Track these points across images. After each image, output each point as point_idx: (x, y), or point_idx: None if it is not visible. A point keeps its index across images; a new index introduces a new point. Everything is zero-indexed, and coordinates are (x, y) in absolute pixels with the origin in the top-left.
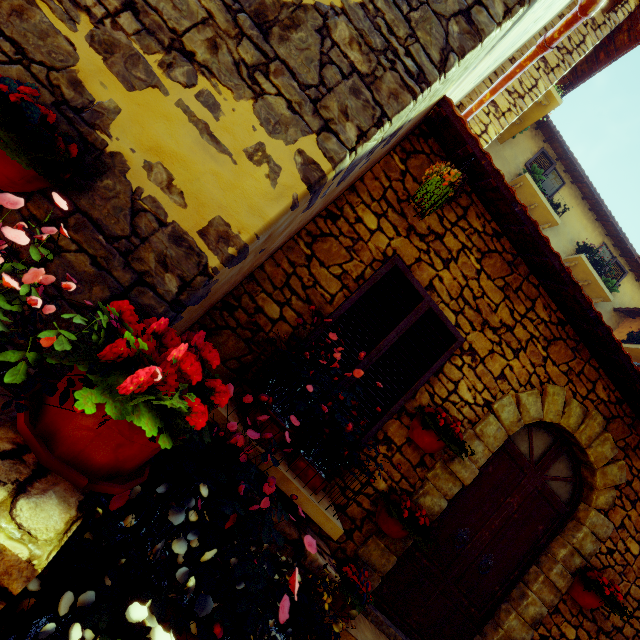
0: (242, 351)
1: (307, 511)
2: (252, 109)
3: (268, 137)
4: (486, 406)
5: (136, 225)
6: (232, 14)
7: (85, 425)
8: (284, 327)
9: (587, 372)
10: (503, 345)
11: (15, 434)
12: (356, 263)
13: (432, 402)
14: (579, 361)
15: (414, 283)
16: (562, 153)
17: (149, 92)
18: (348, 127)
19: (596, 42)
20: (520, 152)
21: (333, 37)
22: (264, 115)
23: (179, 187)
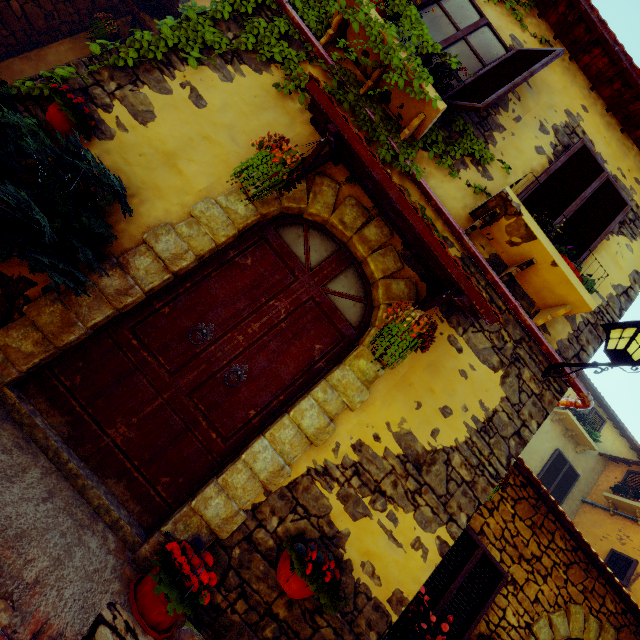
0: None
1: None
2: (413, 516)
3: (421, 531)
4: (527, 627)
5: (356, 602)
6: (403, 464)
7: None
8: None
9: (597, 588)
10: (535, 573)
11: None
12: None
13: (488, 628)
14: (590, 580)
15: (472, 534)
16: None
17: (364, 519)
18: (461, 515)
19: None
20: None
21: (452, 464)
22: (419, 518)
23: (378, 573)
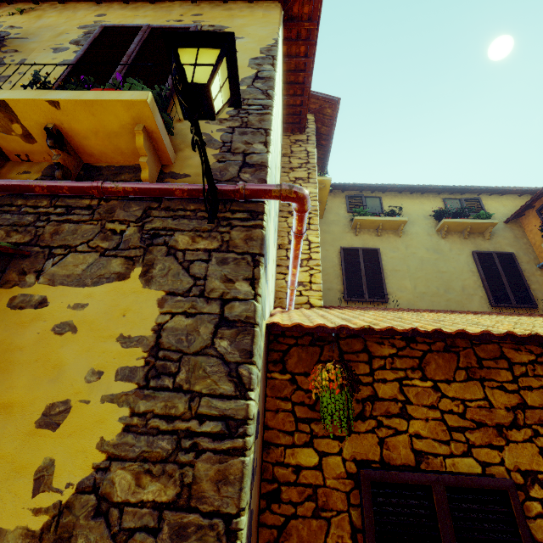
0: None
1: None
2: None
3: None
4: None
5: None
6: None
7: None
8: None
9: None
10: (540, 430)
11: None
12: (336, 521)
13: None
14: None
15: (405, 480)
16: (359, 188)
17: None
18: None
19: (314, 146)
20: (337, 209)
21: (116, 499)
22: None
23: None
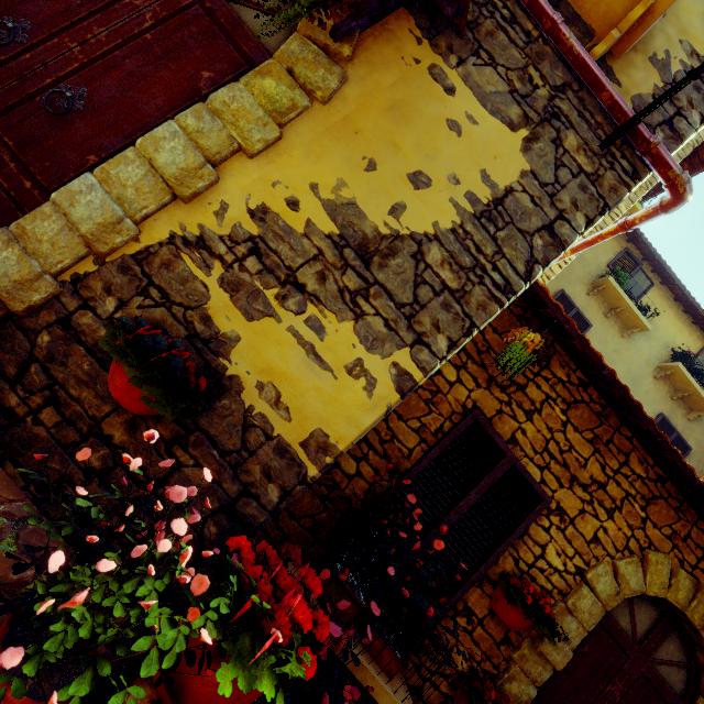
0: (317, 508)
1: (382, 703)
2: (353, 329)
3: (366, 353)
4: (578, 574)
5: (246, 439)
6: (339, 249)
7: (210, 681)
8: (360, 483)
9: (695, 536)
10: (595, 504)
11: (151, 688)
12: (435, 416)
13: (517, 568)
14: (684, 523)
15: (496, 438)
16: (648, 254)
17: (265, 321)
18: (439, 338)
19: (678, 161)
20: (601, 252)
21: (426, 260)
22: (363, 333)
23: (285, 403)
